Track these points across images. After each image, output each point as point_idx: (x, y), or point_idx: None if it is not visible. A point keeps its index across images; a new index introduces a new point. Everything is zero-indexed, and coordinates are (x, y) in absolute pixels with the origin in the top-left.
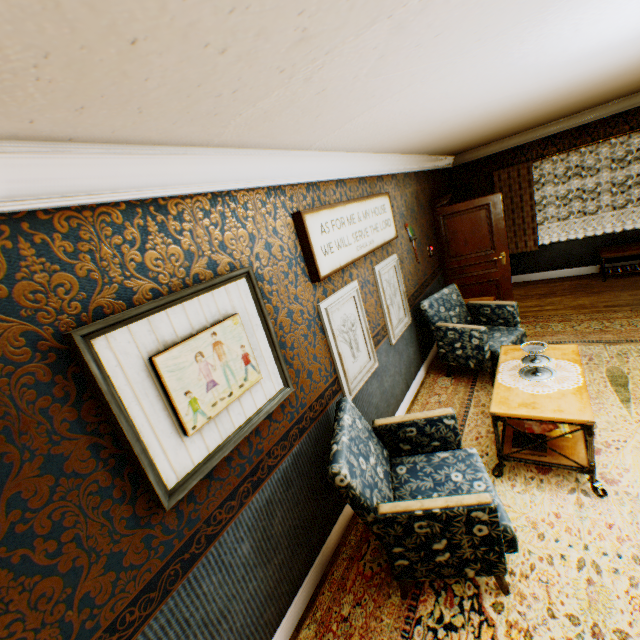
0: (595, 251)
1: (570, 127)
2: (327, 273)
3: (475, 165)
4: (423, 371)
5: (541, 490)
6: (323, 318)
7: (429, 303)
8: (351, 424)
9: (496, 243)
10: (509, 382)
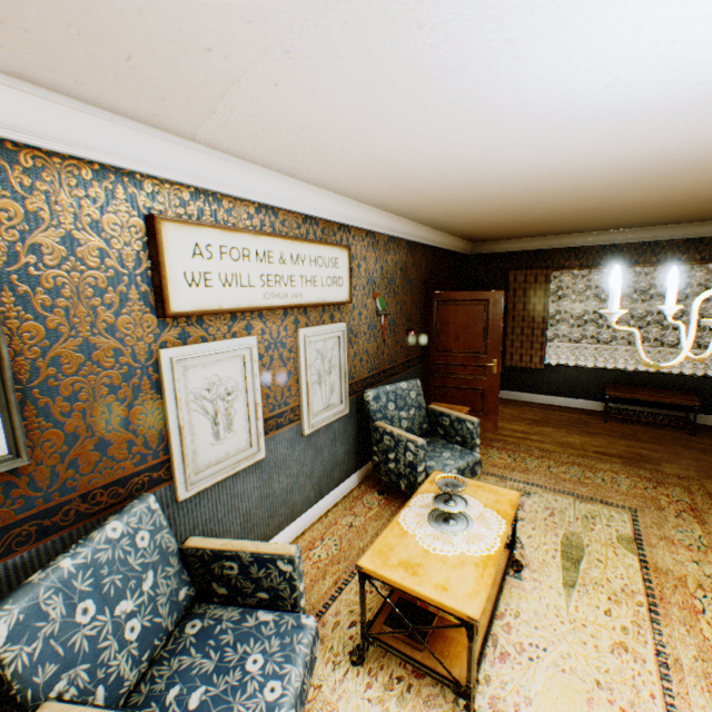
0: (603, 386)
1: (597, 243)
2: (187, 310)
3: (493, 258)
4: (356, 479)
5: (402, 704)
6: (163, 370)
7: (376, 394)
8: (117, 538)
9: (490, 347)
10: (410, 524)
